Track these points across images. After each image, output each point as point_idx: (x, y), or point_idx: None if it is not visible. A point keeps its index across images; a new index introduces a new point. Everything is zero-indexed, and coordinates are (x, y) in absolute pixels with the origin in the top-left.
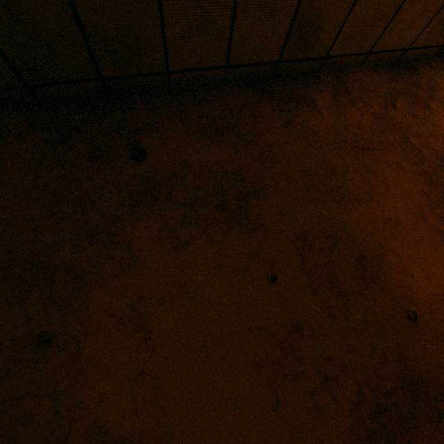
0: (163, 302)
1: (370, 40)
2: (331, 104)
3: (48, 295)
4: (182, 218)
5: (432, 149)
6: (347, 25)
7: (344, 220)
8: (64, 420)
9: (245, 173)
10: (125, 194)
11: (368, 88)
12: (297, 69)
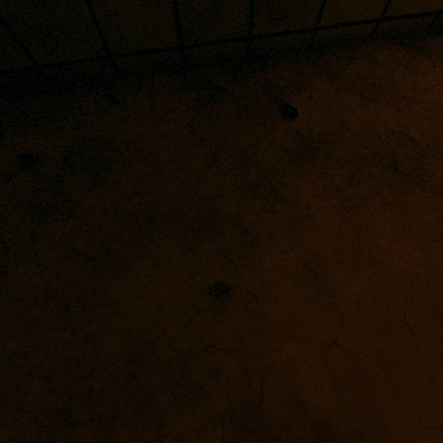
0: (344, 266)
1: None
2: None
3: (218, 245)
4: (348, 177)
5: None
6: None
7: None
8: (255, 382)
9: (414, 132)
10: (281, 150)
11: None
12: None
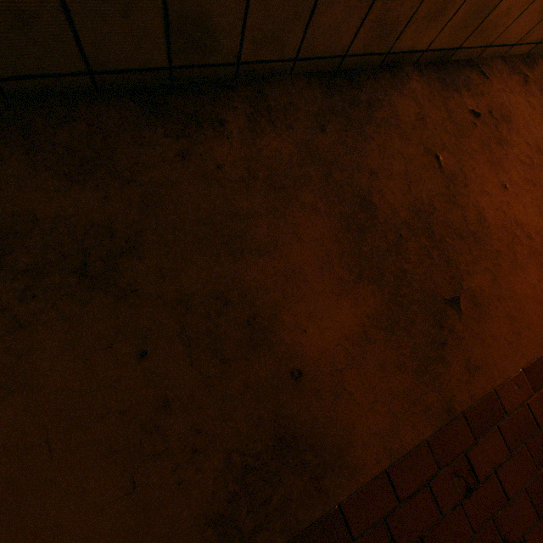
0: None
1: (291, 45)
2: (246, 127)
3: None
4: (22, 290)
5: (356, 185)
6: (251, 26)
7: (239, 277)
8: None
9: (117, 224)
10: None
11: (296, 106)
12: (203, 76)
